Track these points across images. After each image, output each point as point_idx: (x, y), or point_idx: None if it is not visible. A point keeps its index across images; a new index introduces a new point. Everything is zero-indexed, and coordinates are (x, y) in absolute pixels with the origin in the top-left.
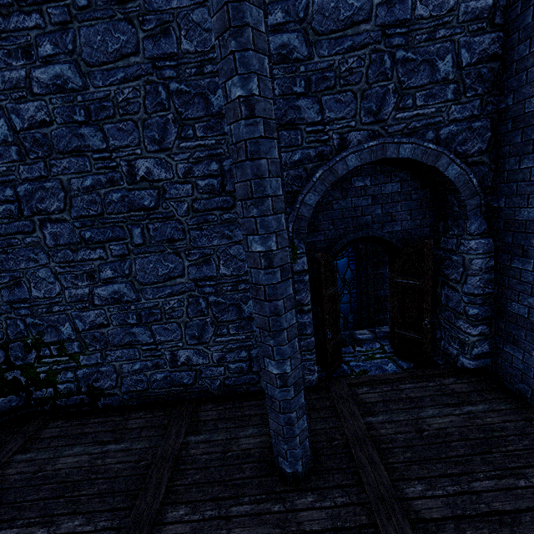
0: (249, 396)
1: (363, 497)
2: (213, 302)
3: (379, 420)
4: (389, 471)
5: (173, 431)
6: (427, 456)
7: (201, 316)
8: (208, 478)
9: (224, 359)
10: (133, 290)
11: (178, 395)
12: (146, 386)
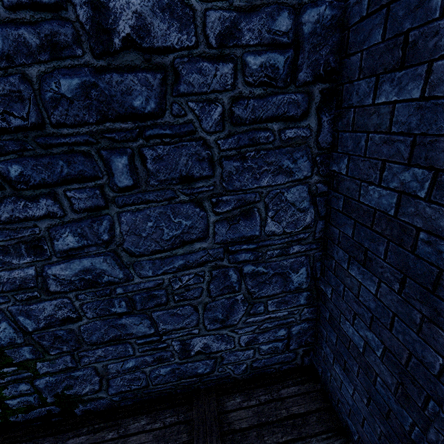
0: (282, 378)
1: None
2: (249, 273)
3: None
4: None
5: None
6: None
7: (229, 293)
8: None
9: (254, 341)
10: (119, 266)
11: (189, 386)
12: (144, 384)
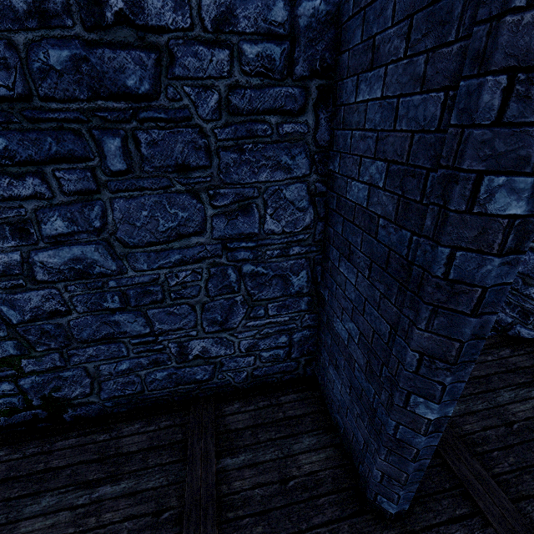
0: (284, 387)
1: (490, 533)
2: (248, 273)
3: (456, 411)
4: (502, 488)
5: (197, 454)
6: (533, 460)
7: (228, 294)
8: (275, 530)
9: (255, 347)
10: (112, 256)
11: (187, 393)
12: (139, 389)
